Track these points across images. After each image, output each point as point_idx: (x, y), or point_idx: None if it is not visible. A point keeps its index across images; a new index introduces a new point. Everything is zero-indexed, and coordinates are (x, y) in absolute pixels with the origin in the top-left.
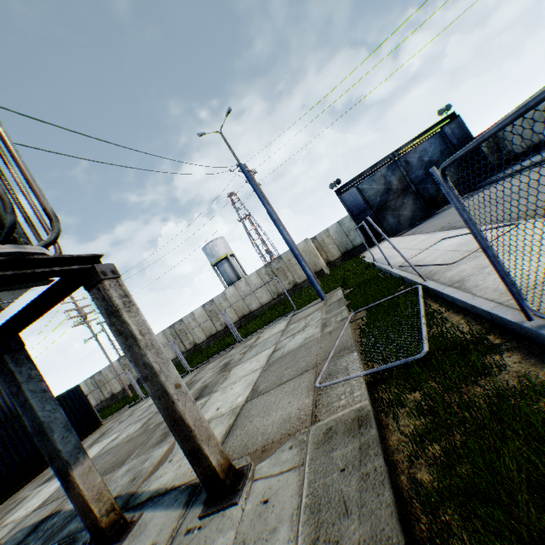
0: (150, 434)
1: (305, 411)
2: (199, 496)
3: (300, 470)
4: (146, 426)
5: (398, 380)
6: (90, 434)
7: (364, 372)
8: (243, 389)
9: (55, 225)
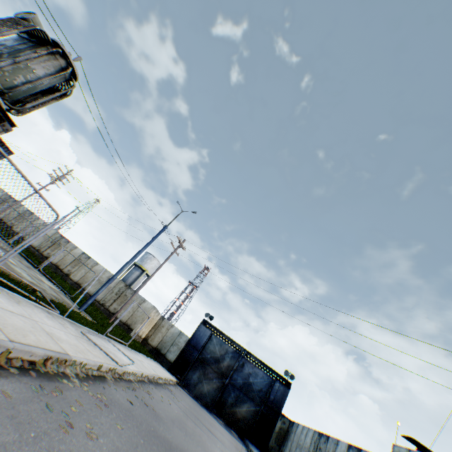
0: None
1: None
2: None
3: None
4: None
5: None
6: None
7: None
8: None
9: (20, 108)
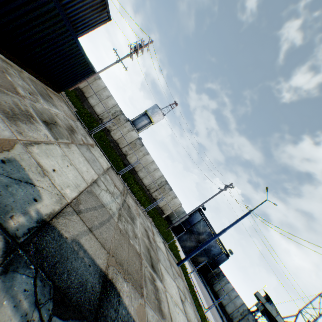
0: (140, 266)
1: None
2: None
3: None
4: (124, 227)
5: None
6: (52, 89)
7: None
8: None
9: None
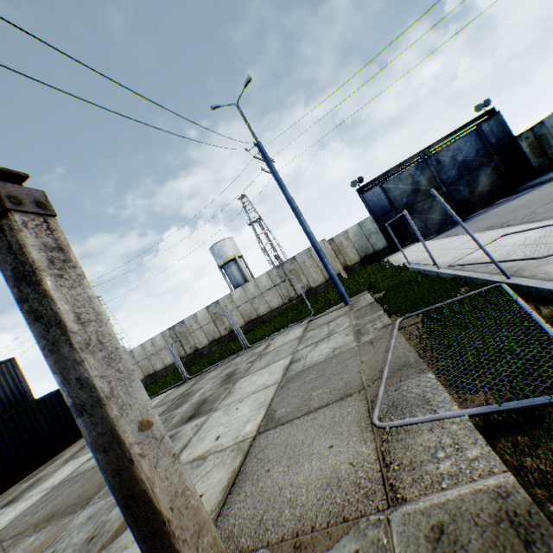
0: None
1: (366, 471)
2: None
3: None
4: None
5: (552, 432)
6: (71, 445)
7: (469, 410)
8: (252, 412)
9: None
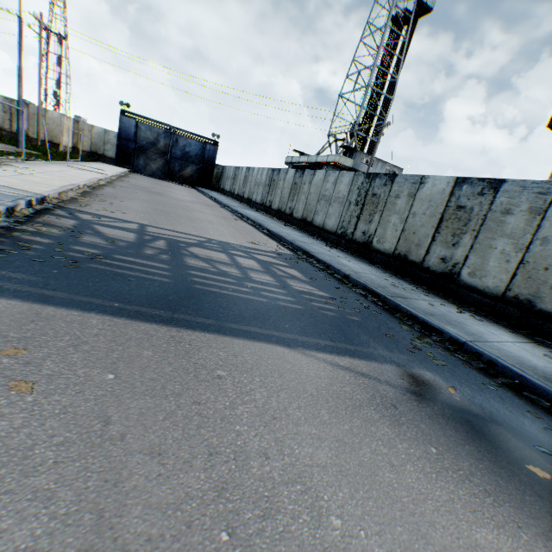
0: None
1: None
2: None
3: None
4: None
5: None
6: None
7: None
8: None
9: None
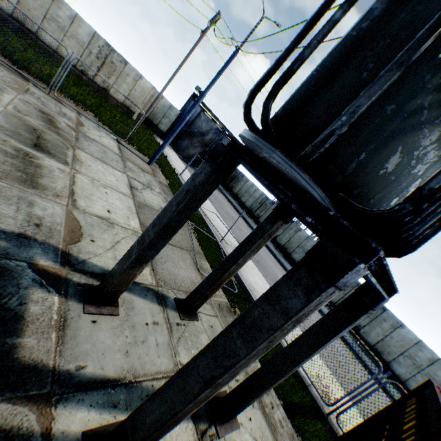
0: None
1: None
2: (167, 304)
3: (218, 319)
4: None
5: (228, 295)
6: None
7: None
8: (127, 211)
9: None
